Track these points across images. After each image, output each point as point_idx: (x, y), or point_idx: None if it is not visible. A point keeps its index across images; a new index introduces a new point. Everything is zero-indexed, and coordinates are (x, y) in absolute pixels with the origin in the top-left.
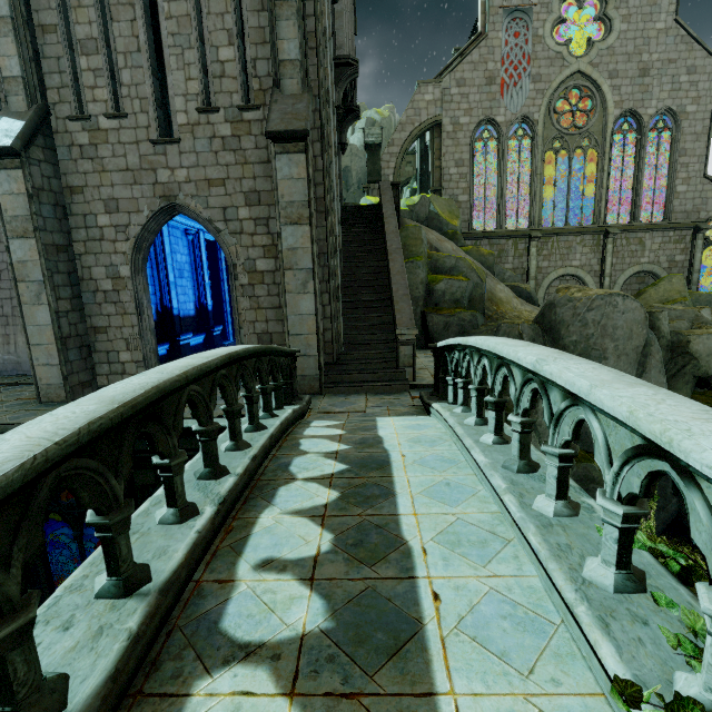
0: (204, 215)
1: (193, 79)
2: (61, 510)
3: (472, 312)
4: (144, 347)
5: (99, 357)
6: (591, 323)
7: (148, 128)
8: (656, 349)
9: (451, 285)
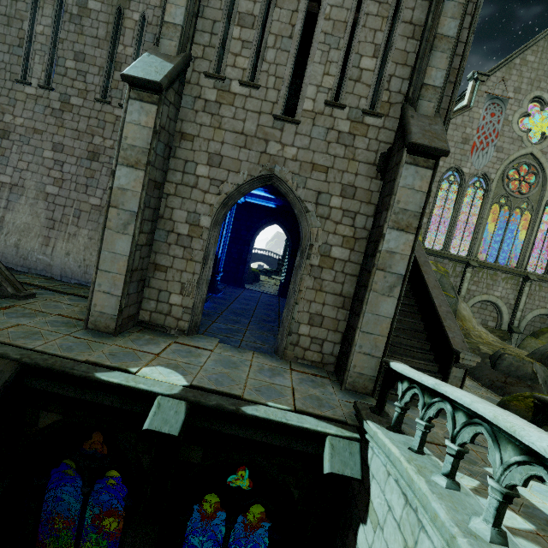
0: (298, 193)
1: (330, 75)
2: (80, 459)
3: None
4: (196, 295)
5: (150, 293)
6: None
7: (274, 103)
8: None
9: None
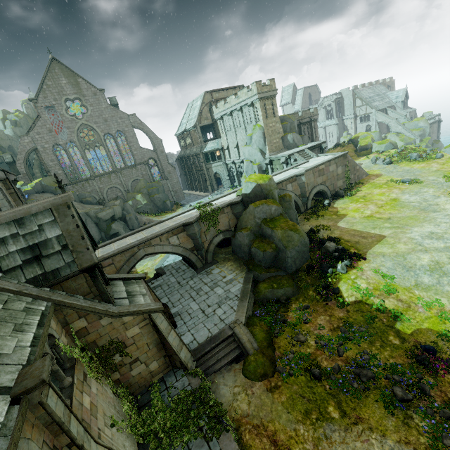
0: None
1: None
2: None
3: None
4: None
5: None
6: None
7: None
8: (89, 220)
9: None
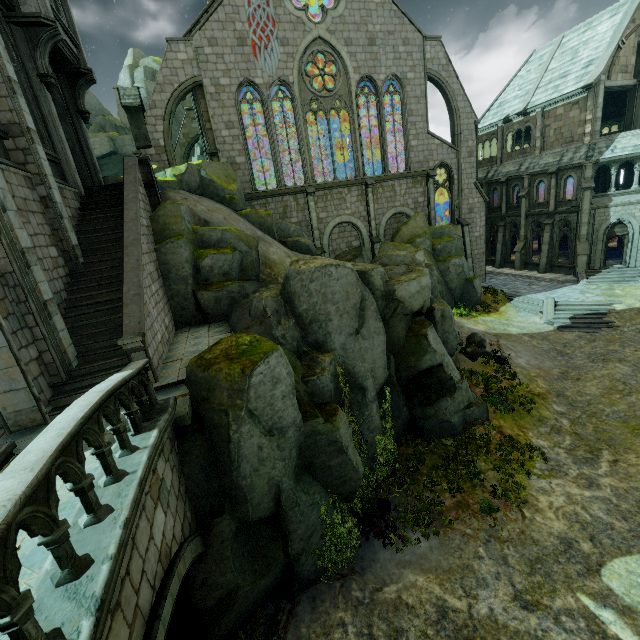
0: None
1: None
2: None
3: (239, 283)
4: None
5: None
6: (314, 292)
7: None
8: (371, 302)
9: (217, 259)
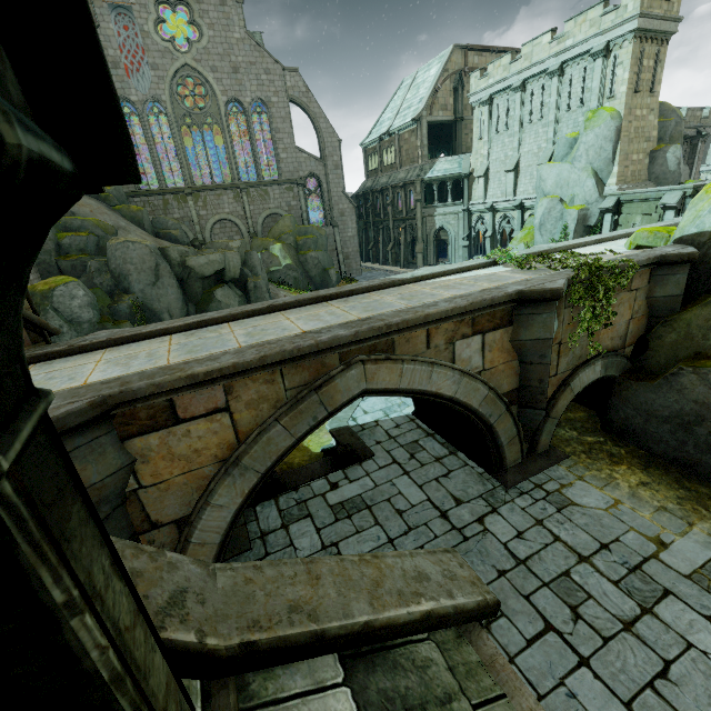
0: None
1: None
2: None
3: (91, 256)
4: None
5: None
6: (118, 257)
7: None
8: (165, 267)
9: (74, 240)
